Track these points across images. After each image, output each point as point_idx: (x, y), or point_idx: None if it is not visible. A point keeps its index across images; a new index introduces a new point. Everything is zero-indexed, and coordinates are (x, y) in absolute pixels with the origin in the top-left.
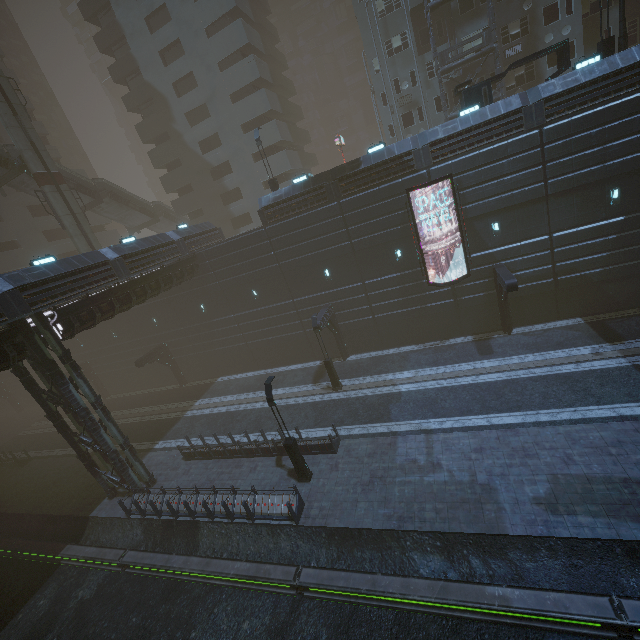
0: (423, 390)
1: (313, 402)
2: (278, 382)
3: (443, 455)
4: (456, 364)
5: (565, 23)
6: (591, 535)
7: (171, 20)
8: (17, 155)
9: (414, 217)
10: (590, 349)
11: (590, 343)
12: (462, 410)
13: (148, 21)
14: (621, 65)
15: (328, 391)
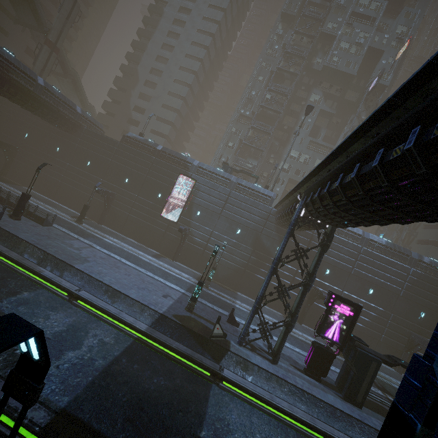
0: (113, 244)
1: (60, 217)
2: (55, 206)
3: (87, 251)
4: (139, 251)
5: (279, 186)
6: (101, 280)
7: (166, 65)
8: (49, 28)
9: (175, 185)
10: (189, 276)
11: (192, 276)
12: (117, 253)
13: (158, 57)
14: (261, 191)
15: (73, 220)
